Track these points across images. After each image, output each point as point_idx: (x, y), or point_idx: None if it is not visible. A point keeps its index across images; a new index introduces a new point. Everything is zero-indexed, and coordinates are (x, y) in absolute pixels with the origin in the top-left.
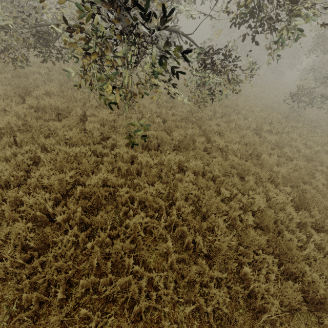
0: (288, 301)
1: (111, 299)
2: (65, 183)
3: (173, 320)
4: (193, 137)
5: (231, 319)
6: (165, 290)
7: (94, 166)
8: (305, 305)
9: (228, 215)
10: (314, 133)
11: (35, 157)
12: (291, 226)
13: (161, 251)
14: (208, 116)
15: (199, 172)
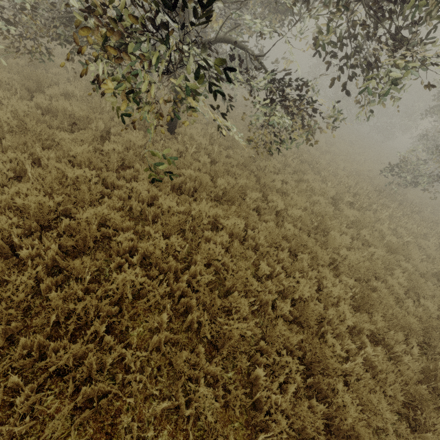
0: (300, 423)
1: (61, 372)
2: (48, 210)
3: (138, 417)
4: (243, 188)
5: (214, 430)
6: (138, 375)
7: (97, 197)
8: (328, 436)
9: (259, 297)
10: (411, 219)
11: (21, 169)
12: (341, 329)
13: (152, 325)
14: (276, 169)
15: (238, 236)
